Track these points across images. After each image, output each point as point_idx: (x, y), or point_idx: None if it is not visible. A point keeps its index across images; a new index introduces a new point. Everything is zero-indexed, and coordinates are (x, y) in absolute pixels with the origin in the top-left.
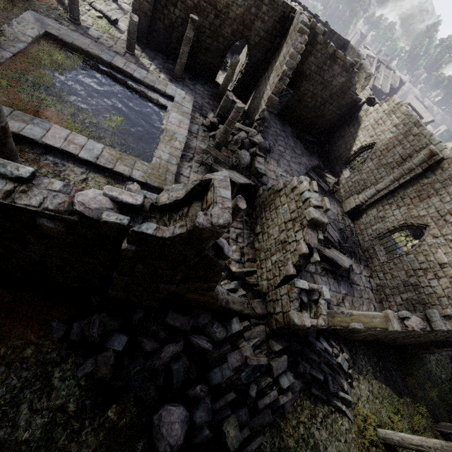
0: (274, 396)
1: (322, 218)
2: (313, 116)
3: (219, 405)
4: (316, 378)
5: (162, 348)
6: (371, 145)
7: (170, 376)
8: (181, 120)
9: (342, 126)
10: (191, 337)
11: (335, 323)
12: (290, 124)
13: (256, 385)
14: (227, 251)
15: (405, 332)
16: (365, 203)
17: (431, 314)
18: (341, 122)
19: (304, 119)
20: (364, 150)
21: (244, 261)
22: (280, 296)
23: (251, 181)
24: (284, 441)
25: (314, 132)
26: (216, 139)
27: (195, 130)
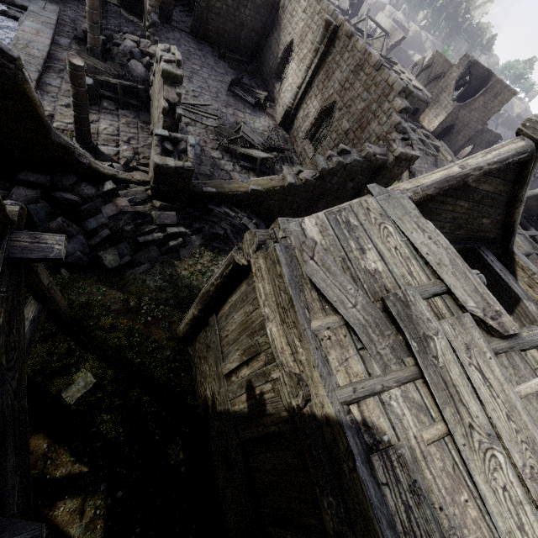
0: (158, 236)
1: (174, 70)
2: (233, 28)
3: (95, 242)
4: (217, 234)
5: (12, 191)
6: (291, 43)
7: (32, 218)
8: (40, 29)
9: (268, 36)
10: (53, 192)
11: (232, 189)
12: (210, 44)
13: (134, 225)
14: (6, 48)
15: (305, 189)
16: (293, 107)
17: (317, 160)
18: (265, 30)
19: (223, 34)
20: (288, 53)
21: (138, 158)
22: (152, 157)
23: (140, 86)
24: (178, 272)
25: (242, 50)
26: (87, 44)
27: (66, 43)
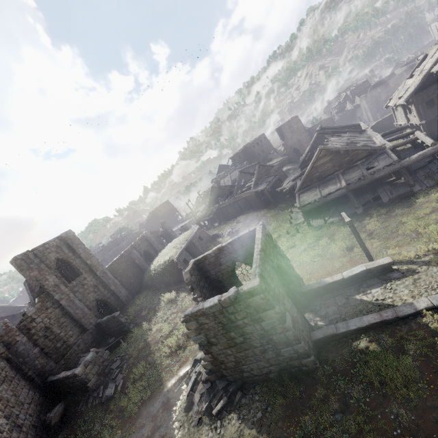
0: None
1: None
2: None
3: None
4: None
5: None
6: None
7: None
8: None
9: None
10: None
11: None
12: None
13: None
14: None
15: None
16: None
17: None
18: None
19: None
20: None
21: None
22: None
23: None
24: None
25: None
26: None
27: None
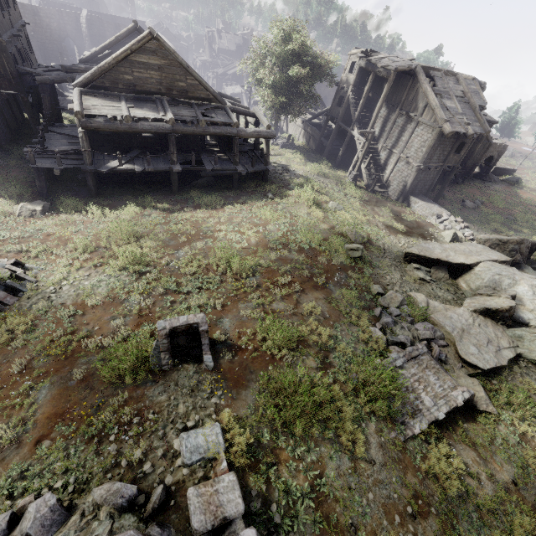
0: None
1: None
2: None
3: None
4: None
5: None
6: None
7: None
8: None
9: None
10: None
11: None
12: None
13: None
14: None
15: None
16: None
17: None
18: None
19: None
20: None
21: None
22: None
23: None
24: None
25: None
26: None
27: None
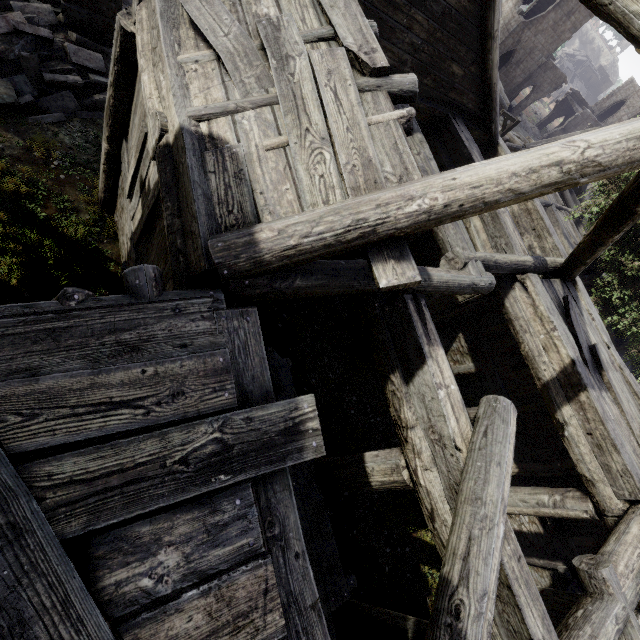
0: (75, 80)
1: None
2: None
3: None
4: None
5: None
6: None
7: None
8: None
9: None
10: None
11: None
12: None
13: (36, 55)
14: None
15: None
16: None
17: None
18: None
19: None
20: None
21: None
22: None
23: None
24: None
25: None
26: None
27: None
